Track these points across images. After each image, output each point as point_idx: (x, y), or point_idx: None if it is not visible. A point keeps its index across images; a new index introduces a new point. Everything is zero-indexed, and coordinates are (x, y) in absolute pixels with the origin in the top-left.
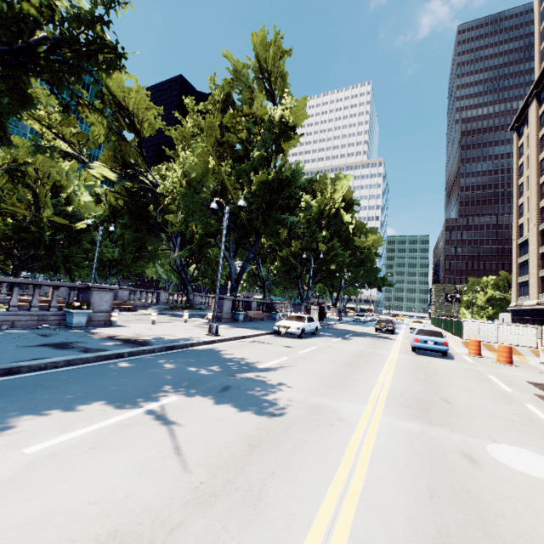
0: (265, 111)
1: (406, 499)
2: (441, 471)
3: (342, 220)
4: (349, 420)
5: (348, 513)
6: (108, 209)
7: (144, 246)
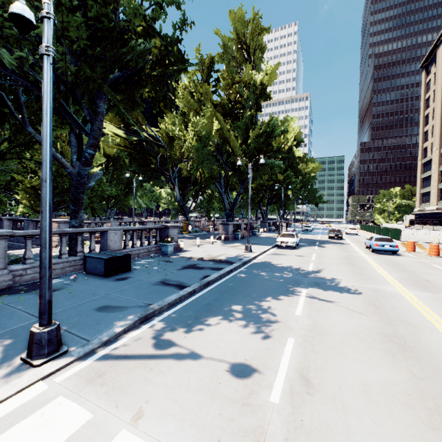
0: (250, 78)
1: None
2: None
3: (295, 155)
4: (397, 294)
5: None
6: (102, 156)
7: (132, 184)
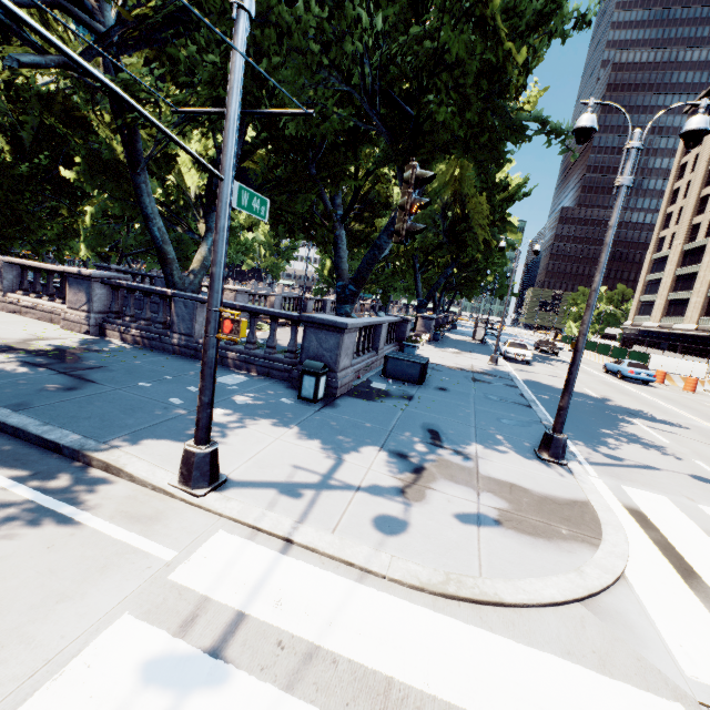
0: None
1: None
2: None
3: None
4: None
5: None
6: None
7: None
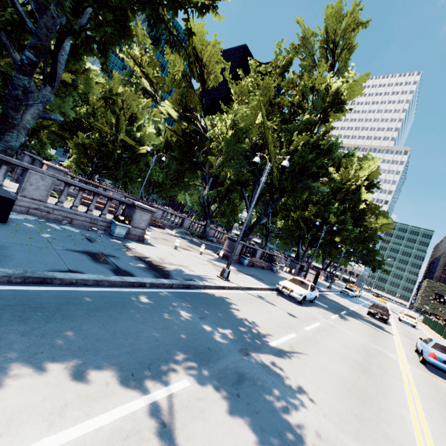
0: (324, 80)
1: None
2: None
3: (361, 198)
4: None
5: None
6: (164, 142)
7: (182, 177)
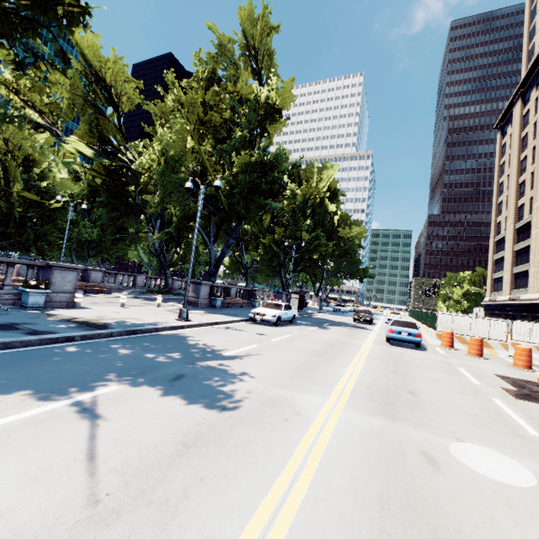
0: (250, 91)
1: (352, 512)
2: (397, 475)
3: (327, 210)
4: (307, 414)
5: (279, 534)
6: (87, 188)
7: (125, 229)
